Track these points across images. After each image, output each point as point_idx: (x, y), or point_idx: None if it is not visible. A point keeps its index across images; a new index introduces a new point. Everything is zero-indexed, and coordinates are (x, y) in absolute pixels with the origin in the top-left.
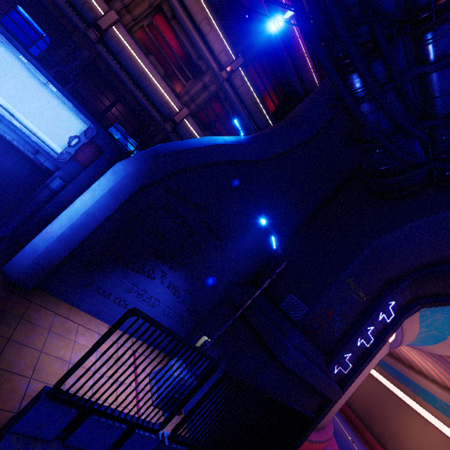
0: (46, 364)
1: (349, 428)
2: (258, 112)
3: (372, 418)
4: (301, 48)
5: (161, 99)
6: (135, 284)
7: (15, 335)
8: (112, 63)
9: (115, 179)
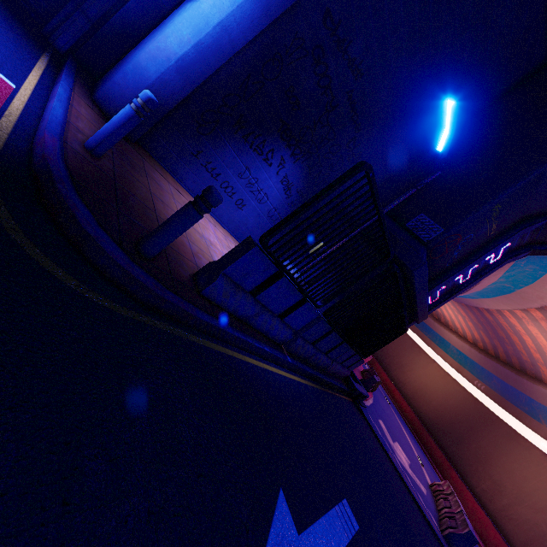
0: (190, 231)
1: None
2: None
3: (385, 355)
4: None
5: None
6: (248, 167)
7: (152, 189)
8: None
9: None
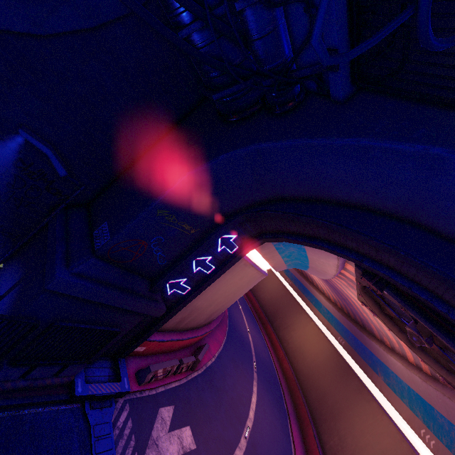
0: None
1: (255, 323)
2: None
3: (276, 317)
4: None
5: None
6: None
7: None
8: None
9: None
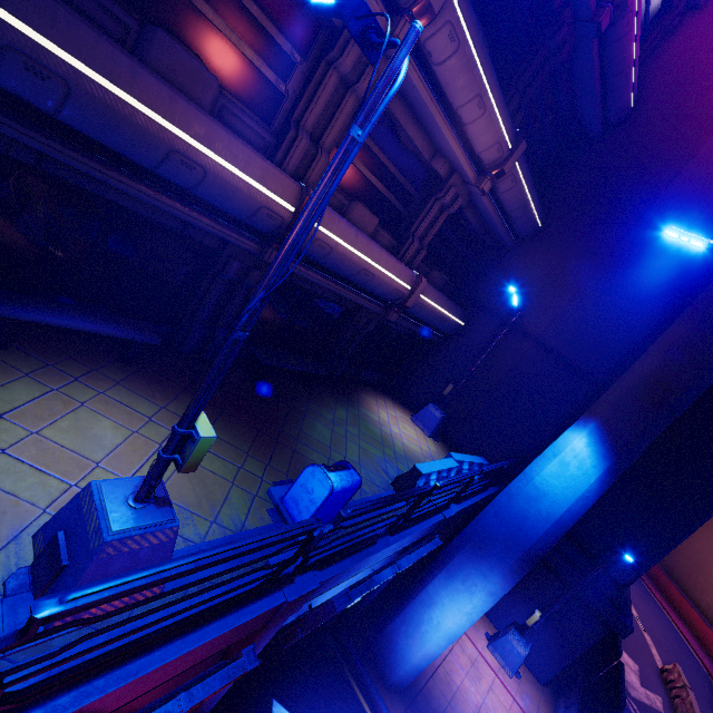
0: None
1: None
2: (524, 216)
3: None
4: (632, 51)
5: (387, 288)
6: None
7: None
8: (307, 275)
9: (494, 601)
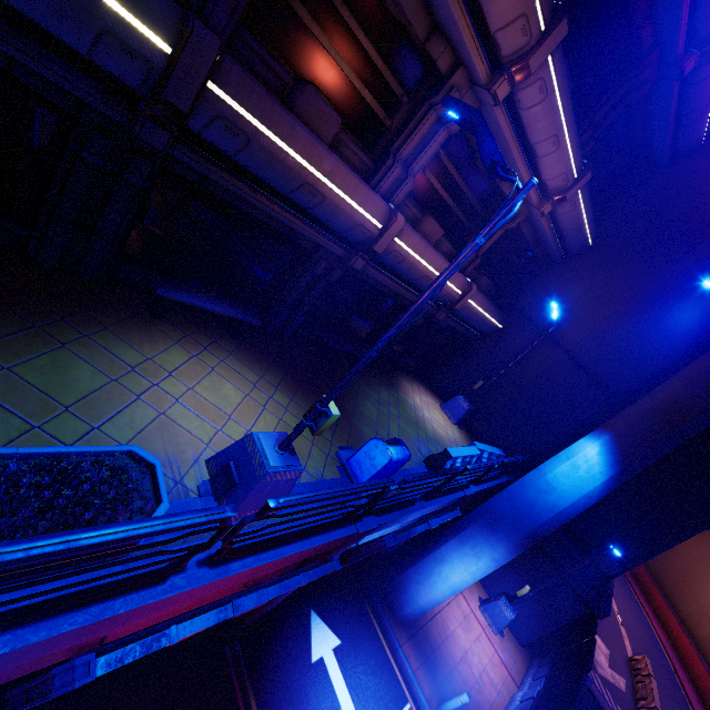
0: (463, 672)
1: None
2: (577, 236)
3: None
4: None
5: (442, 292)
6: None
7: (445, 670)
8: (377, 277)
9: (496, 566)
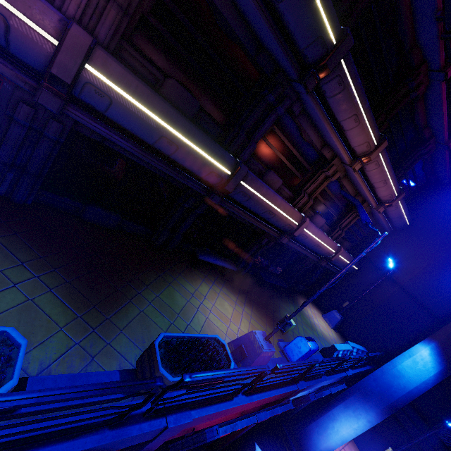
0: None
1: None
2: (399, 220)
3: None
4: None
5: (324, 252)
6: None
7: None
8: (292, 245)
9: (370, 426)
